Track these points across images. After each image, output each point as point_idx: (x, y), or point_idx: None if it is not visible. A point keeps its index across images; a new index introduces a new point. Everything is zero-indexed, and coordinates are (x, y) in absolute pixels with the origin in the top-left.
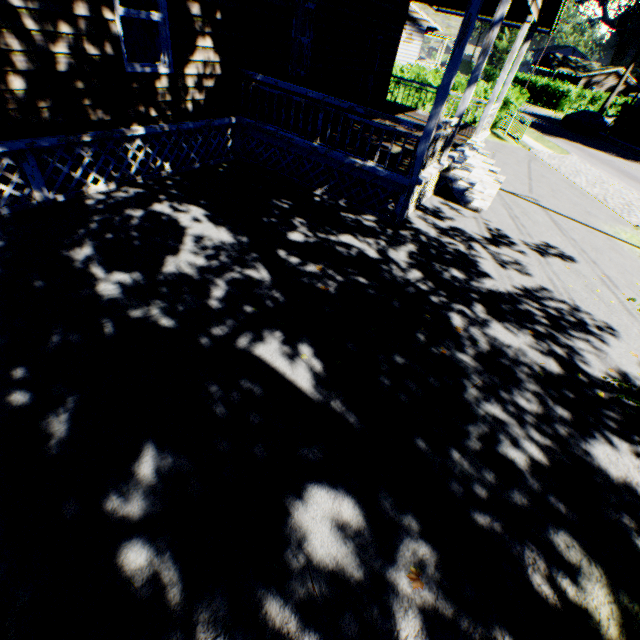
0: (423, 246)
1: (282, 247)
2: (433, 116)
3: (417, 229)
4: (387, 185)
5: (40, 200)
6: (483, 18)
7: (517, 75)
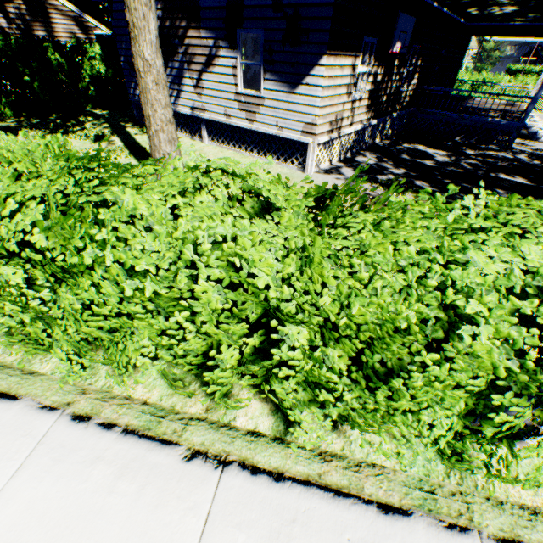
0: (529, 155)
1: (469, 155)
2: (539, 92)
3: (519, 150)
4: (504, 129)
5: (370, 144)
6: (524, 39)
7: (509, 67)
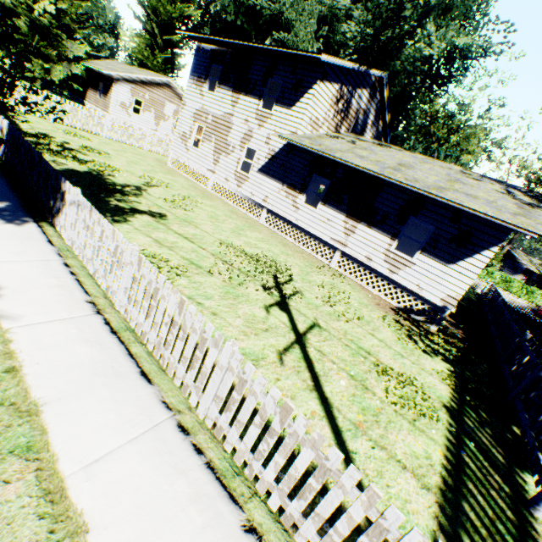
0: None
1: None
2: None
3: None
4: None
5: None
6: None
7: None
